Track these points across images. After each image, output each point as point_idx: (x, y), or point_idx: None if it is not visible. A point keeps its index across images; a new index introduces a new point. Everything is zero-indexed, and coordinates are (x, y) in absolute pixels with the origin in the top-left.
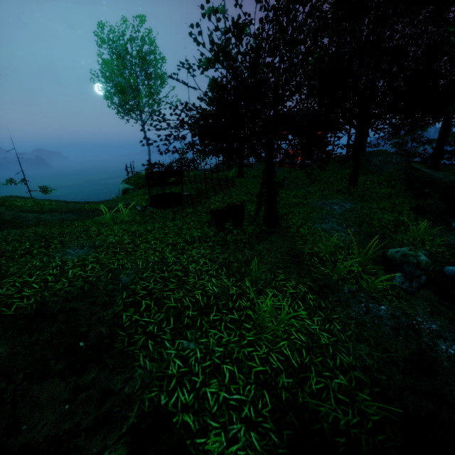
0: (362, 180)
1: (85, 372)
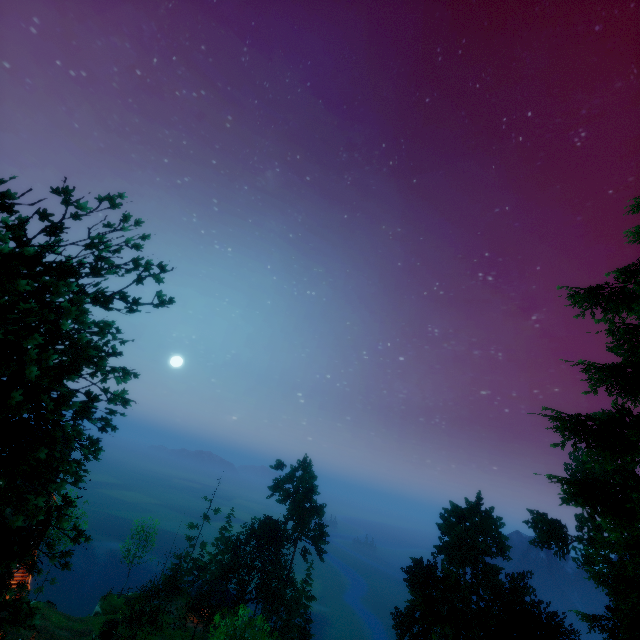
0: None
1: None
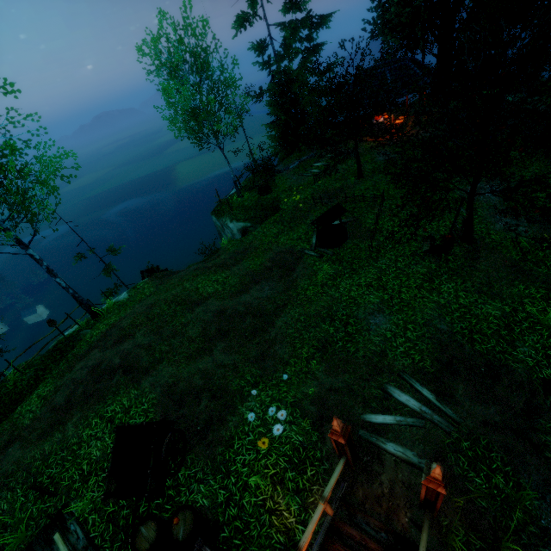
0: None
1: (501, 379)
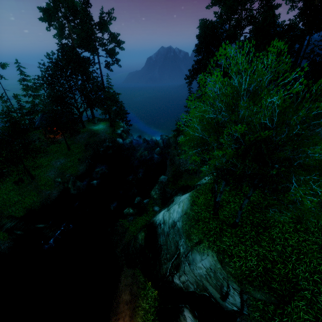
0: (72, 147)
1: None
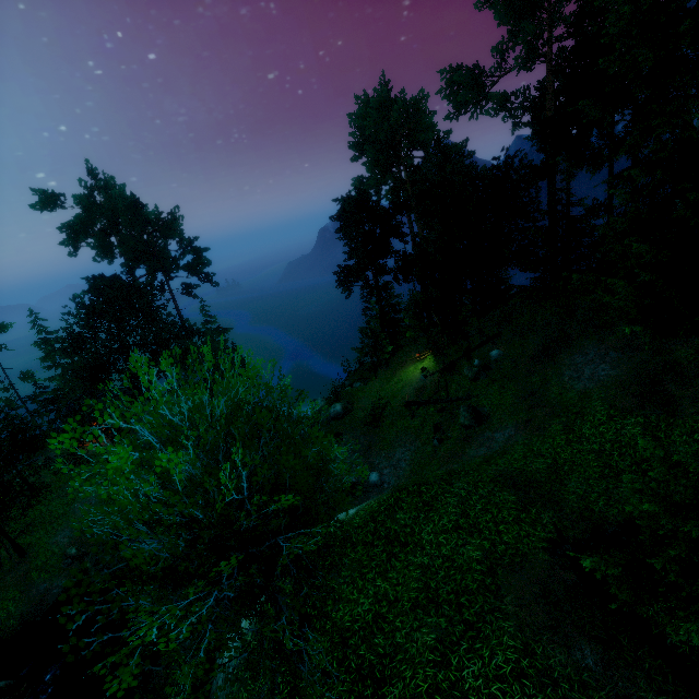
0: None
1: None
